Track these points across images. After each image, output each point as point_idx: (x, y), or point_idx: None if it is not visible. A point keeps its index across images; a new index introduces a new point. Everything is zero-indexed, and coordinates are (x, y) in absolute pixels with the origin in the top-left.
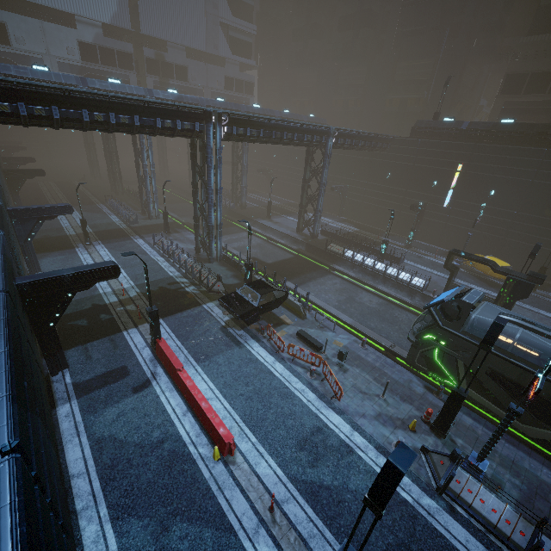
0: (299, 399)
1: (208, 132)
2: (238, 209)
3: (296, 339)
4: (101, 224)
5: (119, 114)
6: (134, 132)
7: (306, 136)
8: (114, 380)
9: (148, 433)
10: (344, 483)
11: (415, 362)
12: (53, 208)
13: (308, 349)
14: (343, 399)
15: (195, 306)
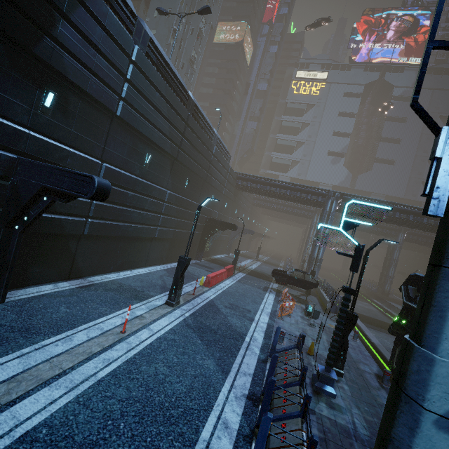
0: (258, 306)
1: (327, 202)
2: (379, 294)
3: (302, 308)
4: (272, 261)
5: (281, 189)
6: (286, 197)
7: (425, 219)
8: (206, 267)
9: (195, 273)
10: (228, 315)
11: (393, 364)
12: (247, 230)
13: (302, 312)
14: (284, 322)
15: (267, 280)
